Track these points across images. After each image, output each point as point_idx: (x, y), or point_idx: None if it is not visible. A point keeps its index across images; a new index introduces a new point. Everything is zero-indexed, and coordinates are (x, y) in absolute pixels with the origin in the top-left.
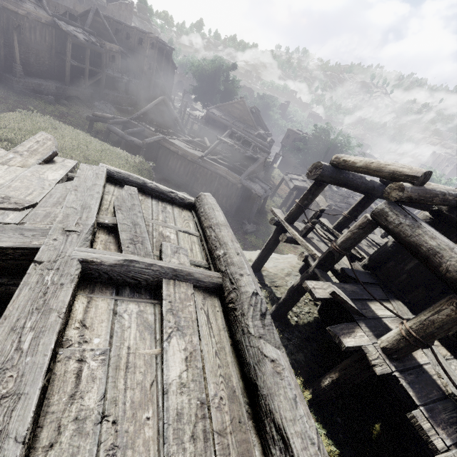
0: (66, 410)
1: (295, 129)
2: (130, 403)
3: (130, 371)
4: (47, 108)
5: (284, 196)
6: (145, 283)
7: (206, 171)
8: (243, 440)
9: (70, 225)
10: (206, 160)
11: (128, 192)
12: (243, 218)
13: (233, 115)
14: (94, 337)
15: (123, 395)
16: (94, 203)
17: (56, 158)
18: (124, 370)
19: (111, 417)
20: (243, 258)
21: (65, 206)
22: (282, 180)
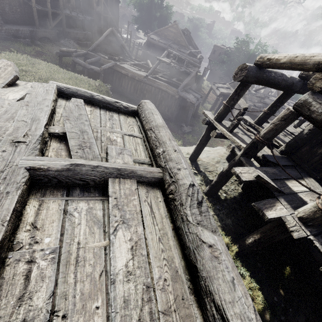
0: (13, 314)
1: (220, 45)
2: (79, 296)
3: (79, 265)
4: (26, 50)
5: (212, 102)
6: (93, 183)
7: (150, 87)
8: (186, 316)
9: (19, 136)
10: (149, 78)
11: (74, 104)
12: (182, 122)
13: (169, 38)
14: (45, 237)
15: (72, 289)
16: (43, 116)
17: (20, 82)
18: (74, 264)
19: (61, 312)
20: (180, 154)
21: (16, 120)
22: (210, 89)
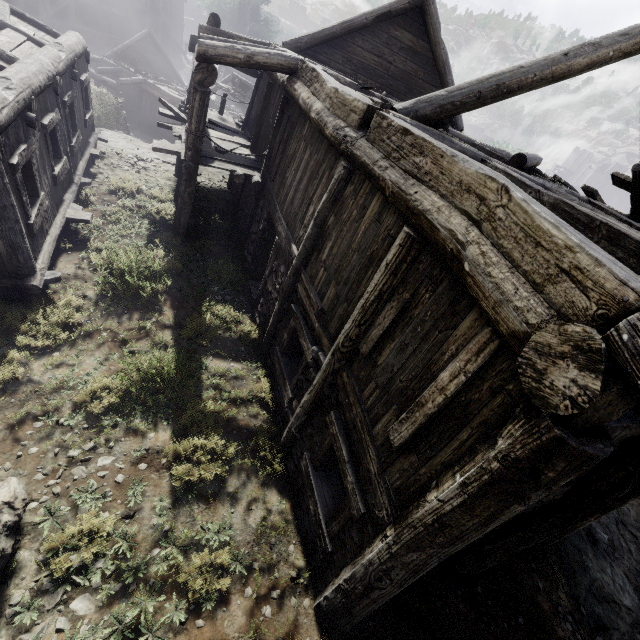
0: None
1: None
2: None
3: None
4: None
5: None
6: None
7: None
8: None
9: None
10: None
11: (2, 4)
12: None
13: None
14: None
15: None
16: None
17: None
18: None
19: None
20: (67, 41)
21: None
22: None
